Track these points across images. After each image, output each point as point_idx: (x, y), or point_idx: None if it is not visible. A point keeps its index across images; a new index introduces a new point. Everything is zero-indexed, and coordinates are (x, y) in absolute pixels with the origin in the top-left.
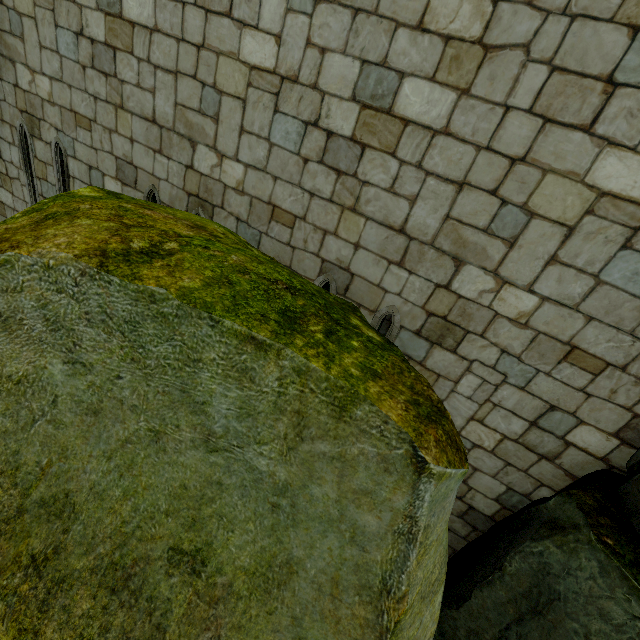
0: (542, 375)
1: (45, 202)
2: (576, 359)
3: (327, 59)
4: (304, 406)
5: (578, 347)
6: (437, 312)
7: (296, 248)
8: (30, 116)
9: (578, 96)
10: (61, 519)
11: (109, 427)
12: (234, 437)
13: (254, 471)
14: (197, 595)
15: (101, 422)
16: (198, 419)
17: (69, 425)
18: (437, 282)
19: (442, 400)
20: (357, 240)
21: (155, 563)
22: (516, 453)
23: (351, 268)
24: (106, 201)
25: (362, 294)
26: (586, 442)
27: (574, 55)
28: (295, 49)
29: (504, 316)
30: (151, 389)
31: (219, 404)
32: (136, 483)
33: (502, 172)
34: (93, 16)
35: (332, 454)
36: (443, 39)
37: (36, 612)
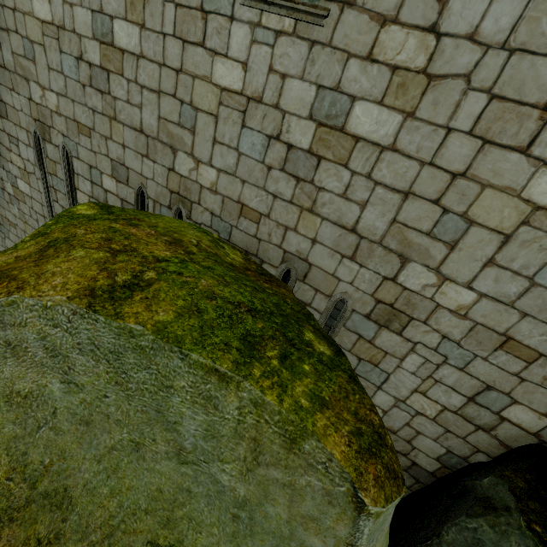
0: (479, 359)
1: (49, 225)
2: (511, 348)
3: (287, 83)
4: (260, 434)
5: (513, 338)
6: (385, 300)
7: (262, 240)
8: (42, 124)
9: (515, 121)
10: (61, 510)
11: (98, 436)
12: (201, 453)
13: (218, 484)
14: None
15: (92, 431)
16: (171, 435)
17: (66, 432)
18: (385, 275)
19: (389, 373)
20: (314, 236)
21: None
22: (455, 422)
23: (309, 259)
24: (98, 223)
25: (319, 281)
26: (519, 419)
27: (512, 85)
28: (259, 74)
29: (445, 307)
30: (132, 407)
31: (188, 425)
32: (121, 484)
33: (444, 185)
34: (90, 44)
35: (283, 481)
36: (390, 68)
37: None
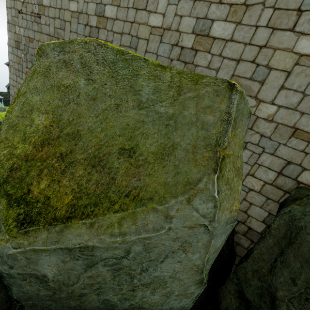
0: (282, 145)
1: None
2: (298, 135)
3: (182, 19)
4: (181, 83)
5: (298, 128)
6: None
7: None
8: None
9: (286, 18)
10: (74, 140)
11: (99, 104)
12: (150, 102)
13: (158, 113)
14: (130, 165)
15: (96, 103)
16: (136, 97)
17: (83, 105)
18: None
19: None
20: None
21: (112, 155)
22: (272, 191)
23: None
24: None
25: None
26: (308, 180)
27: (283, 3)
28: (170, 18)
29: (261, 118)
30: (118, 88)
31: (145, 90)
32: (107, 125)
33: (256, 52)
34: (93, 18)
35: (193, 96)
36: (229, 5)
37: (60, 174)
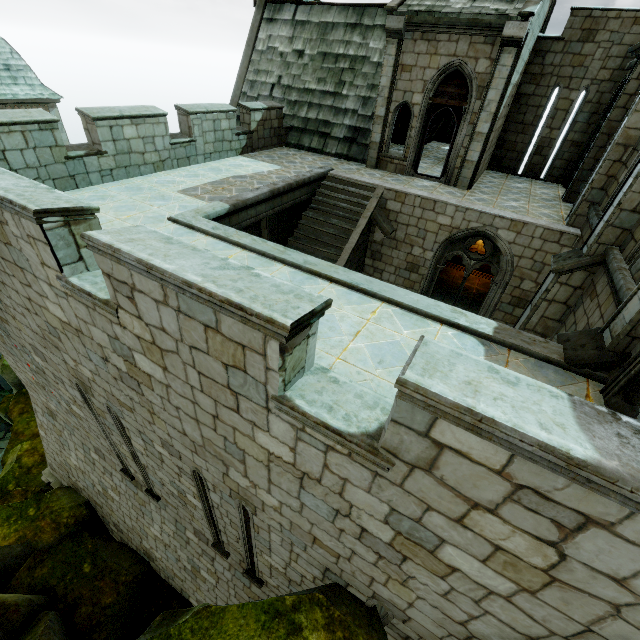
0: None
1: None
2: None
3: (350, 487)
4: None
5: None
6: None
7: (344, 571)
8: (82, 382)
9: None
10: None
11: None
12: None
13: None
14: None
15: None
16: None
17: None
18: None
19: None
20: (410, 602)
21: None
22: None
23: (407, 613)
24: None
25: (422, 632)
26: None
27: None
28: (312, 463)
29: None
30: None
31: None
32: None
33: None
34: (113, 355)
35: None
36: (492, 544)
37: None
